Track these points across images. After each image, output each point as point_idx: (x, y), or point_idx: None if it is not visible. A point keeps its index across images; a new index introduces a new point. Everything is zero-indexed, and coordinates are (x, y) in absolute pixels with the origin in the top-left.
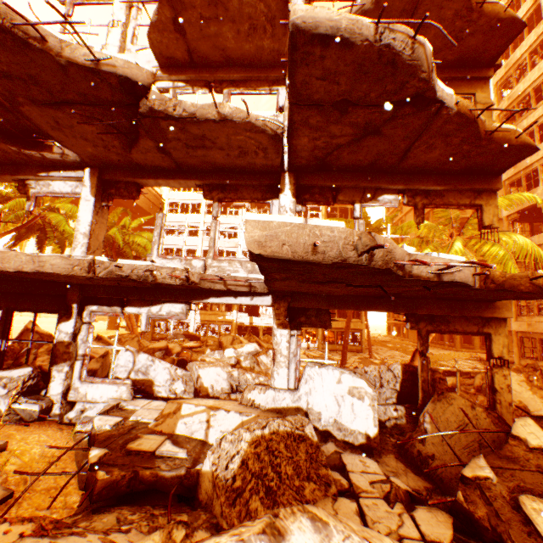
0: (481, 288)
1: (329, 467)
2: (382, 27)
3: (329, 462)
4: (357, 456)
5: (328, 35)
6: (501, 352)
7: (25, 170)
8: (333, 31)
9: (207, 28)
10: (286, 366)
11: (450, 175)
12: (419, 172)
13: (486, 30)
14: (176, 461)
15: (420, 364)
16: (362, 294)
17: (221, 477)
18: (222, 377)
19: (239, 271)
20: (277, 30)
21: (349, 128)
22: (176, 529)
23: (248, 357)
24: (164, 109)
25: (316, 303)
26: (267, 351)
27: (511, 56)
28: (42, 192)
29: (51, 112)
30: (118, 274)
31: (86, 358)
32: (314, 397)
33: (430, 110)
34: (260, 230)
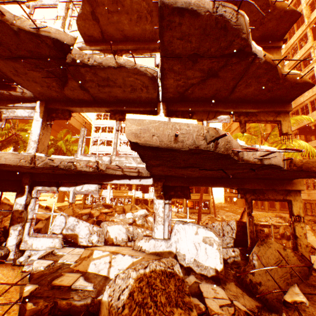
0: (288, 169)
1: (191, 294)
2: (217, 4)
3: (191, 290)
4: (210, 285)
5: (183, 8)
6: (299, 212)
7: None
8: (186, 5)
9: (112, 17)
10: (162, 224)
11: (260, 103)
12: (242, 101)
13: (278, 18)
14: (85, 292)
15: (248, 220)
16: (210, 176)
17: (114, 306)
18: (122, 231)
19: (132, 163)
20: (153, 18)
21: (199, 72)
22: None
23: (140, 218)
24: (81, 60)
25: (180, 182)
26: (153, 214)
27: (288, 42)
28: (10, 116)
29: (11, 63)
30: (51, 165)
31: (33, 221)
32: (180, 244)
33: (248, 60)
34: (136, 125)
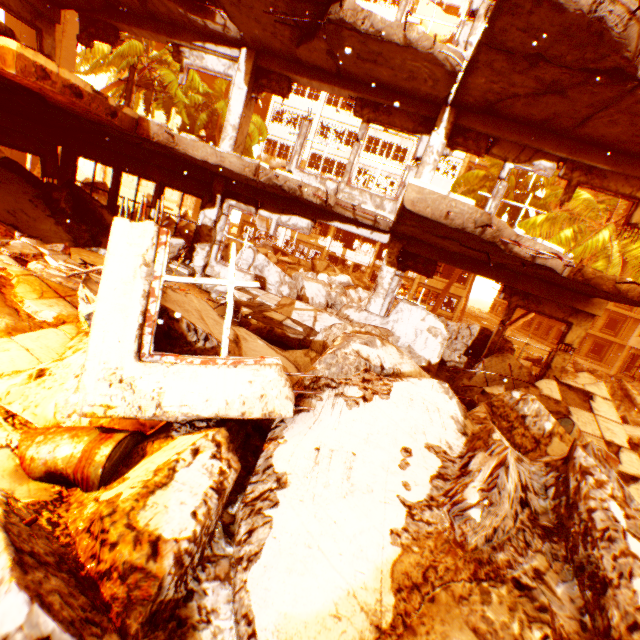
0: (569, 278)
1: None
2: None
3: None
4: None
5: None
6: (573, 341)
7: (181, 35)
8: None
9: None
10: (383, 298)
11: (626, 155)
12: (593, 144)
13: None
14: (296, 331)
15: (496, 330)
16: (472, 257)
17: (329, 344)
18: (322, 293)
19: (367, 204)
20: None
21: (533, 82)
22: (310, 352)
23: (339, 287)
24: (353, 22)
25: (427, 253)
26: (356, 288)
27: None
28: (195, 65)
29: None
30: (274, 183)
31: (221, 245)
32: (399, 325)
33: (625, 87)
34: (416, 193)
